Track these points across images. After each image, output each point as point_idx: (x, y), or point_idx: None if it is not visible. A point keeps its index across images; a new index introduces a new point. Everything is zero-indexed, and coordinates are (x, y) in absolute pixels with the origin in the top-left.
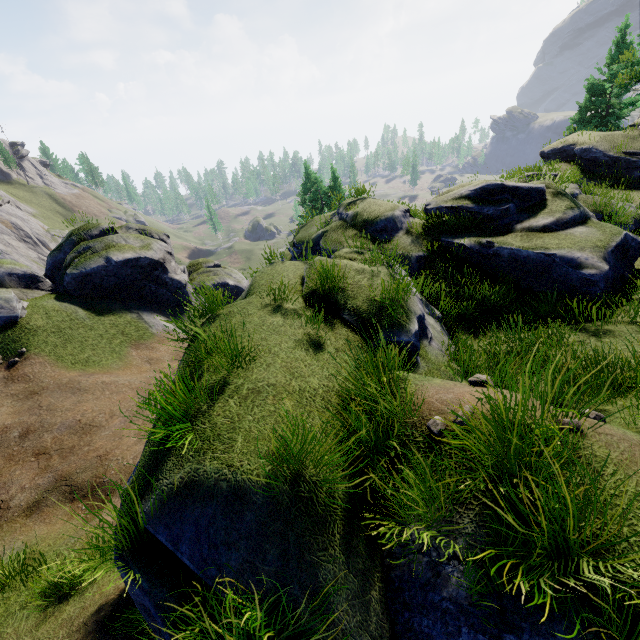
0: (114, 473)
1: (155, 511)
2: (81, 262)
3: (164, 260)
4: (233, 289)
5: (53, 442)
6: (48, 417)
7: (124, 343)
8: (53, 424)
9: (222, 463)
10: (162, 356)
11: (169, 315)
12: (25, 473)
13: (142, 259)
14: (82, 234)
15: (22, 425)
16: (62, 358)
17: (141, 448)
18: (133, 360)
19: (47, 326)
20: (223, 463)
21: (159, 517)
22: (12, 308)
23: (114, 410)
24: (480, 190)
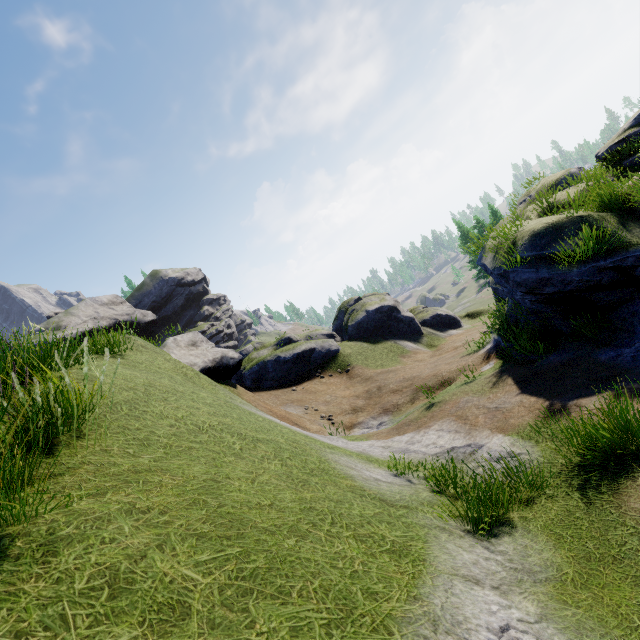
0: (448, 375)
1: (523, 250)
2: (353, 317)
3: (395, 305)
4: (445, 318)
5: (397, 387)
6: (385, 381)
7: (395, 356)
8: (390, 382)
9: (543, 224)
10: (422, 358)
11: (411, 340)
12: (394, 397)
13: (384, 307)
14: (346, 306)
15: (374, 387)
16: (369, 365)
17: (456, 364)
18: (406, 363)
19: (353, 352)
20: (543, 224)
21: (526, 250)
22: (335, 345)
23: (419, 371)
24: (639, 116)
